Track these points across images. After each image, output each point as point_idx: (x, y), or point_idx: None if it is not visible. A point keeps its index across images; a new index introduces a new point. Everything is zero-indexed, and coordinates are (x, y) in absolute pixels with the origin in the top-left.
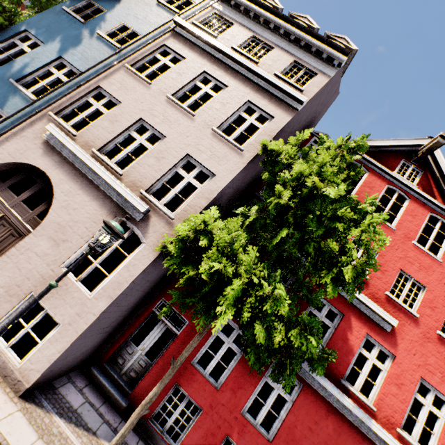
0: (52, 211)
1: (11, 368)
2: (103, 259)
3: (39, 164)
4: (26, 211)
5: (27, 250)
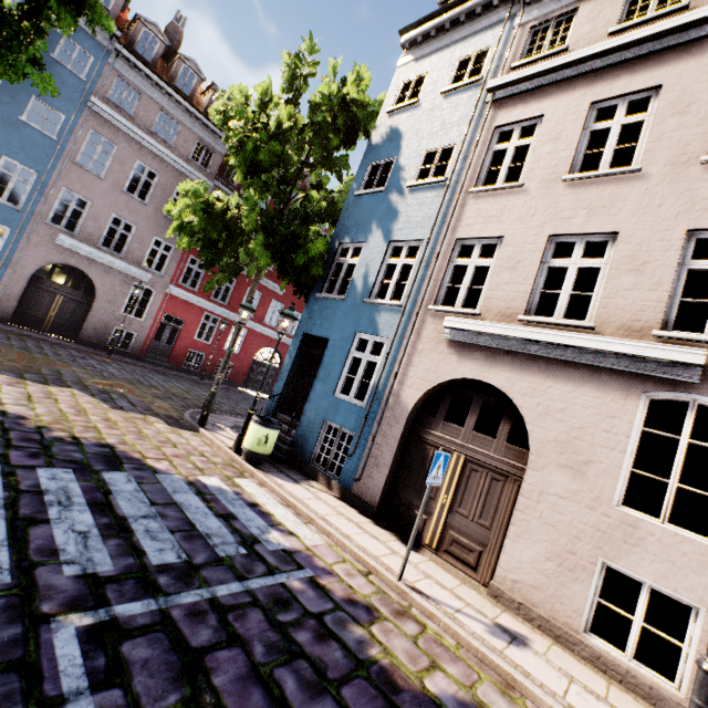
0: (530, 426)
1: (673, 700)
2: (678, 471)
3: (463, 374)
4: (486, 440)
5: (540, 495)
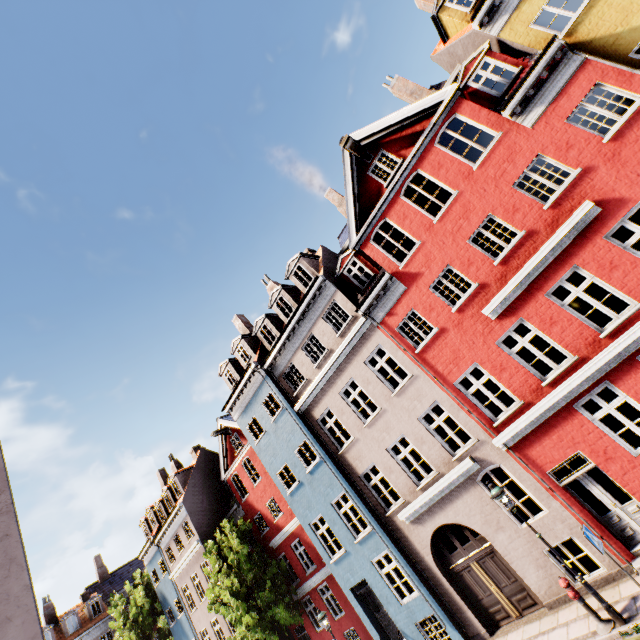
0: None
1: None
2: None
3: None
4: None
5: None
